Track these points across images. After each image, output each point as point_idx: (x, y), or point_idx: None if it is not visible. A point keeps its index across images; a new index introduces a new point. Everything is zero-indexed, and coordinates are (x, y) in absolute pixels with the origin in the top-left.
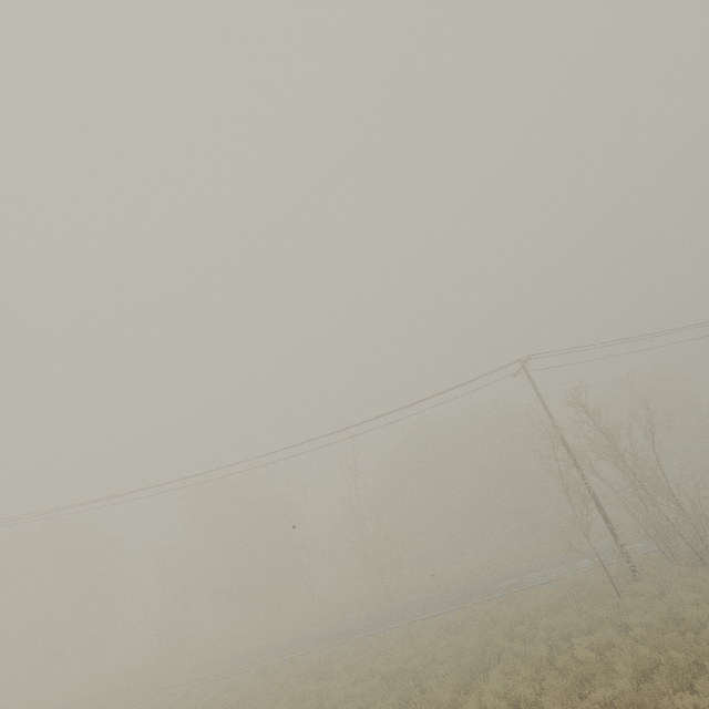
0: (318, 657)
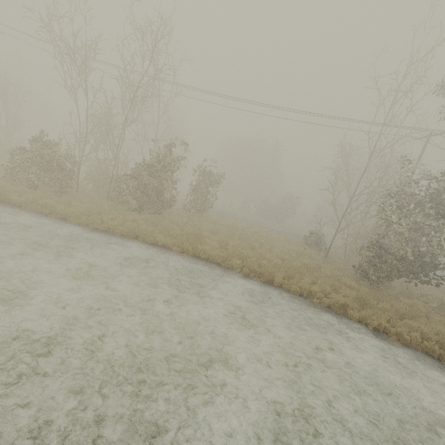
0: None
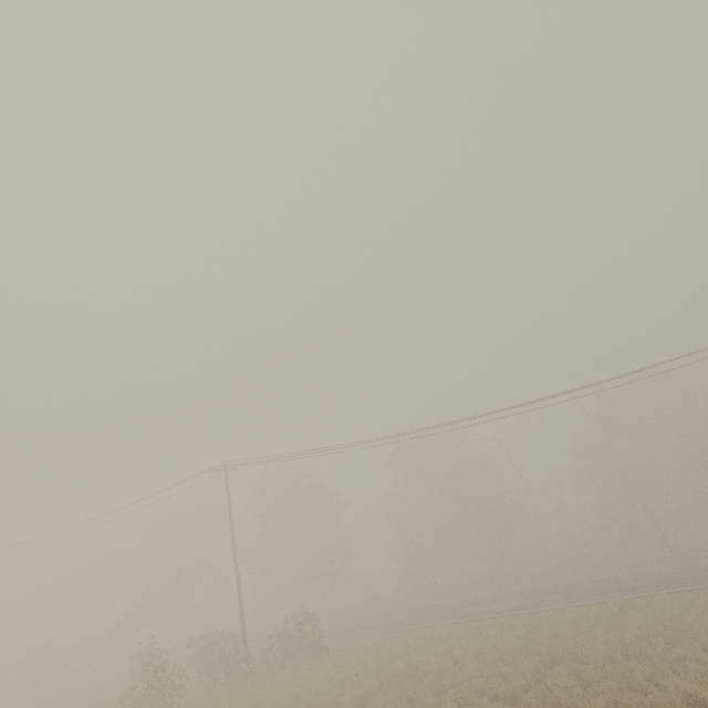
0: (703, 597)
